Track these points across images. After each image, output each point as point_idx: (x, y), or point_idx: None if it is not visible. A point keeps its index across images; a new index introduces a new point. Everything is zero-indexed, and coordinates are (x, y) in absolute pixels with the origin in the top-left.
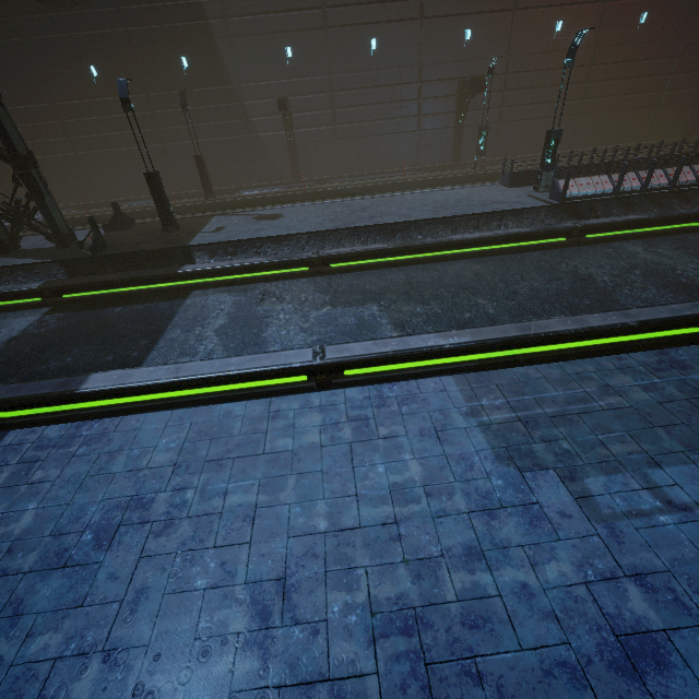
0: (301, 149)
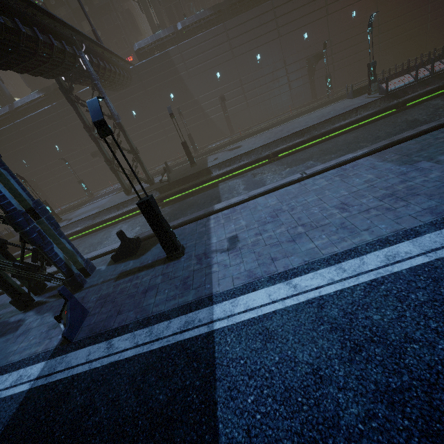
0: (232, 118)
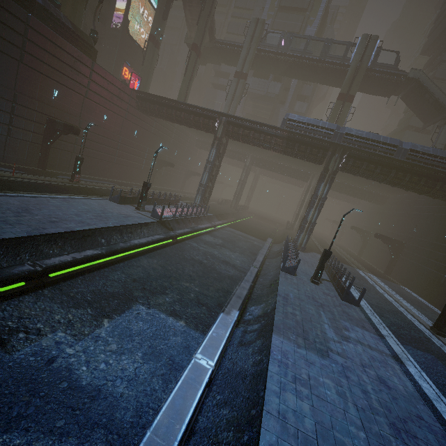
0: None
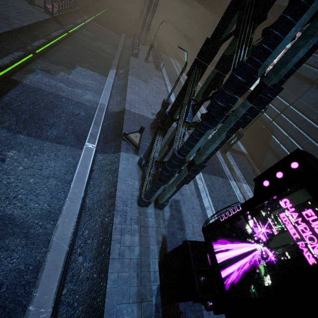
0: None
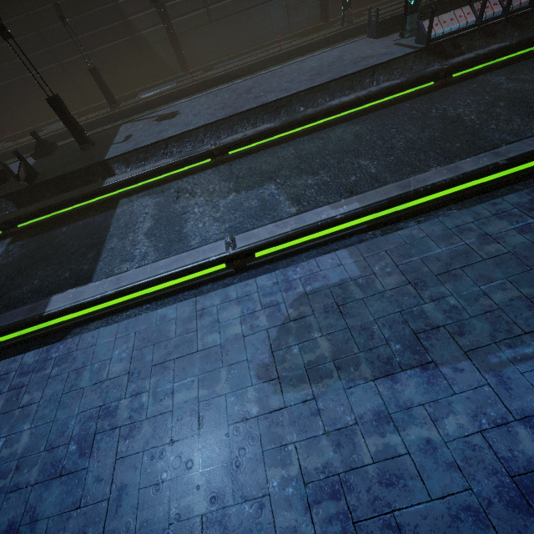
0: (182, 39)
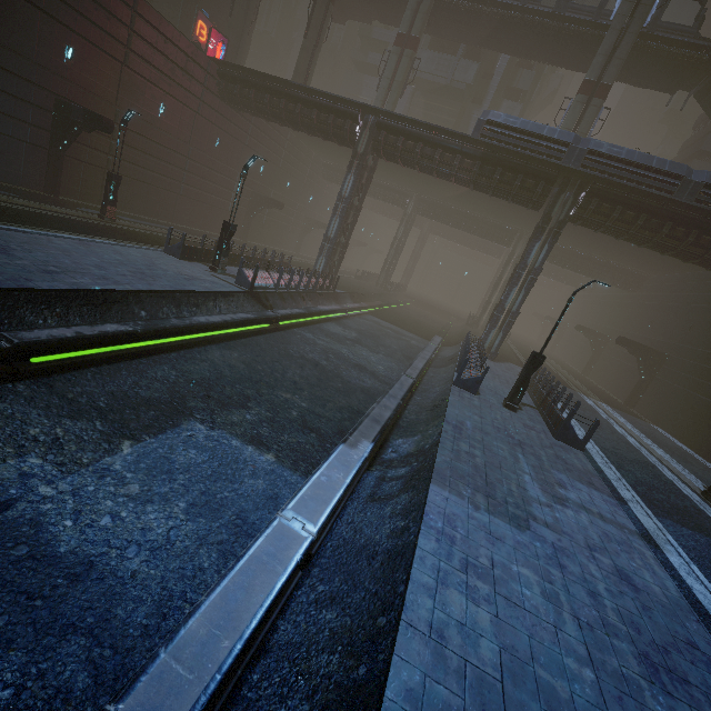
0: None
